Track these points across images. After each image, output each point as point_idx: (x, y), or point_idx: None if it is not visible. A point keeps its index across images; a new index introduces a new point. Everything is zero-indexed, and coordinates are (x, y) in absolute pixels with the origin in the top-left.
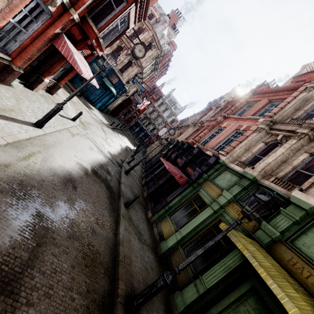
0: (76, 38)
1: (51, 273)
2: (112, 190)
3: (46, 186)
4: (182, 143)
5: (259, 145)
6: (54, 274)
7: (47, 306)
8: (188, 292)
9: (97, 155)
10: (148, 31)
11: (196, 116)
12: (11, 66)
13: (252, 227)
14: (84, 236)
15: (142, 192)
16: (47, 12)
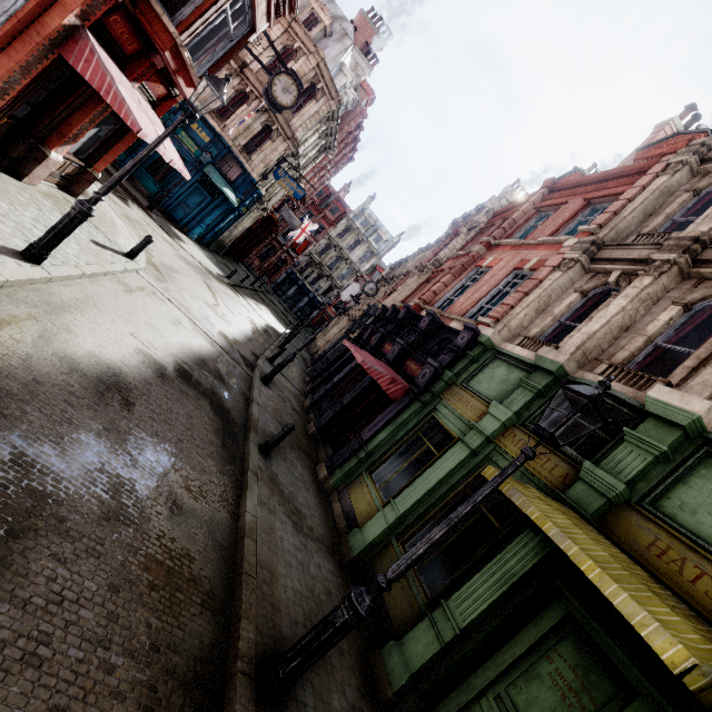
0: (125, 49)
1: (47, 604)
2: (229, 417)
3: (47, 395)
4: (394, 309)
5: (569, 298)
6: (55, 606)
7: (29, 688)
8: (417, 641)
9: (193, 338)
10: (307, 56)
11: (424, 252)
12: None
13: (561, 478)
14: (150, 517)
15: (304, 423)
16: None
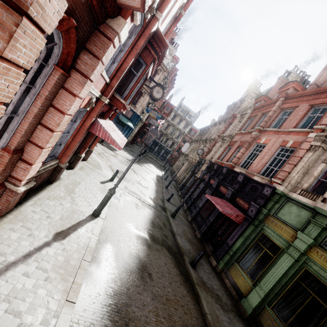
0: (104, 111)
1: None
2: (173, 251)
3: (133, 294)
4: (217, 165)
5: (320, 166)
6: None
7: None
8: None
9: (144, 210)
10: None
11: (218, 125)
12: (59, 166)
13: None
14: None
15: (193, 232)
16: (83, 110)
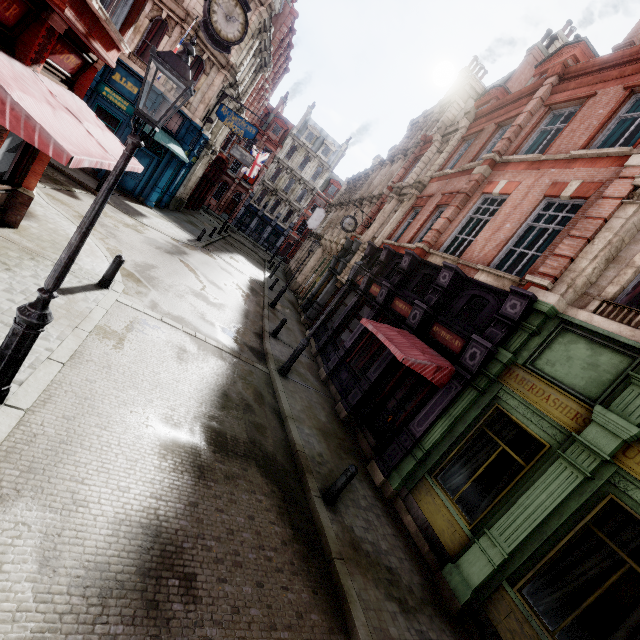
0: (1, 17)
1: None
2: (278, 467)
3: None
4: (388, 251)
5: None
6: None
7: None
8: None
9: (203, 364)
10: None
11: (388, 164)
12: None
13: None
14: None
15: (331, 405)
16: None
